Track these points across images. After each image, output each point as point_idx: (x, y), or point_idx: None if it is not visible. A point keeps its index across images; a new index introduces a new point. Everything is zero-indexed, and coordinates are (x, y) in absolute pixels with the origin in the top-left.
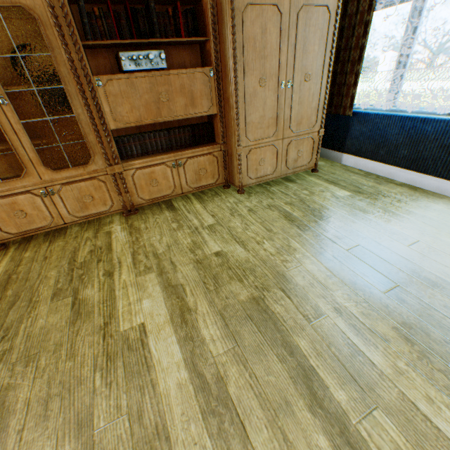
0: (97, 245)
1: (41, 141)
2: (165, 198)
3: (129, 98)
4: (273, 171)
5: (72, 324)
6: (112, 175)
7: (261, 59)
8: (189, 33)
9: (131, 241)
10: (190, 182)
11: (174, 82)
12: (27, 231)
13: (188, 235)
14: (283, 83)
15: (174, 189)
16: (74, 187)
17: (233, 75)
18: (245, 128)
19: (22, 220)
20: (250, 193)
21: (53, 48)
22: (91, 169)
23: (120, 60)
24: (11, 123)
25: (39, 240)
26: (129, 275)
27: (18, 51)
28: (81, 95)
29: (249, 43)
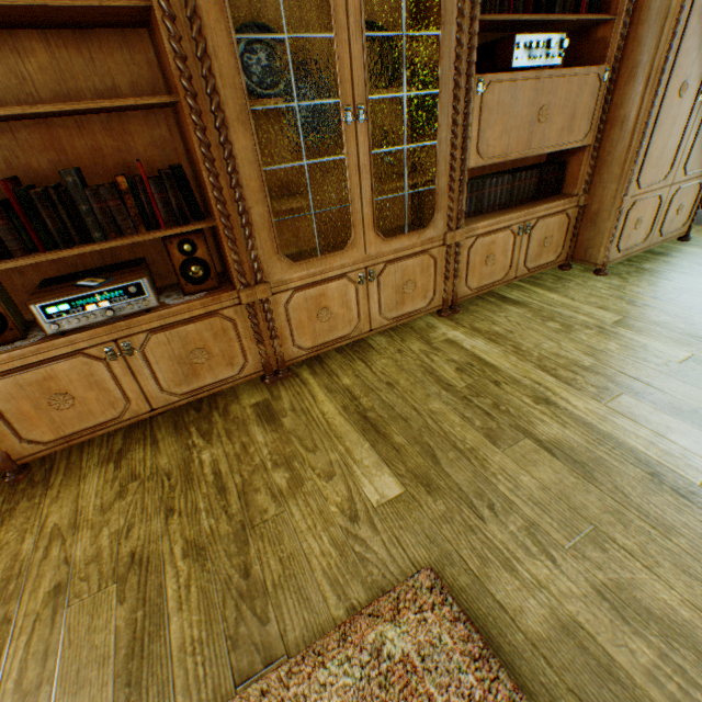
0: (457, 361)
1: (378, 188)
2: (493, 286)
3: (503, 115)
4: (644, 238)
5: (591, 480)
6: (447, 247)
7: (693, 50)
8: (590, 8)
9: (509, 352)
10: (528, 259)
11: (560, 89)
12: (323, 344)
13: (602, 338)
14: (701, 91)
15: (508, 271)
16: (397, 267)
17: (656, 76)
18: (641, 166)
19: (321, 325)
20: (616, 273)
21: (444, 24)
22: (425, 237)
23: (513, 49)
24: (358, 154)
25: (336, 358)
26: (583, 400)
27: (403, 27)
28: (454, 107)
29: (691, 23)
